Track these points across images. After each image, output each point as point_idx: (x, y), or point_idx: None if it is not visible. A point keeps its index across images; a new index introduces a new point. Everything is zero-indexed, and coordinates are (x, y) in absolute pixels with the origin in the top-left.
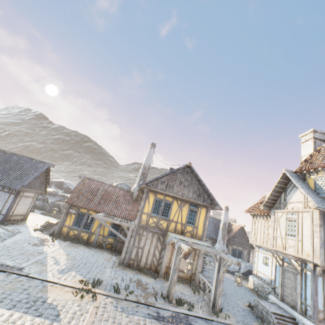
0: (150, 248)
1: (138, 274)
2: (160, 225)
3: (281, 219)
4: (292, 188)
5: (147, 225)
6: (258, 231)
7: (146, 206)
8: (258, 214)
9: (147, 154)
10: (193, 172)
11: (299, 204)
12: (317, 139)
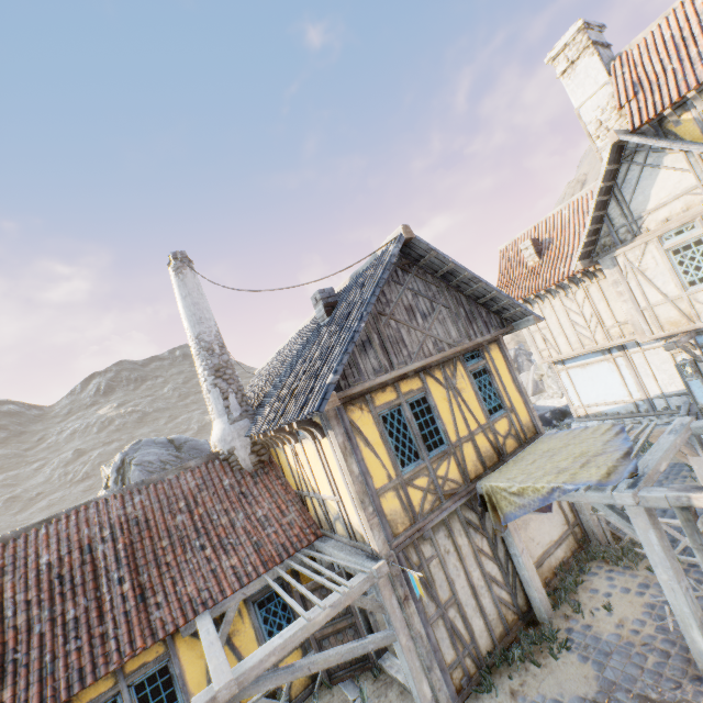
0: (469, 577)
1: (525, 695)
2: (446, 484)
3: (645, 262)
4: (640, 174)
5: (417, 519)
6: (553, 331)
7: (372, 466)
8: (541, 293)
9: (182, 299)
10: (428, 256)
11: (685, 201)
12: (598, 45)
